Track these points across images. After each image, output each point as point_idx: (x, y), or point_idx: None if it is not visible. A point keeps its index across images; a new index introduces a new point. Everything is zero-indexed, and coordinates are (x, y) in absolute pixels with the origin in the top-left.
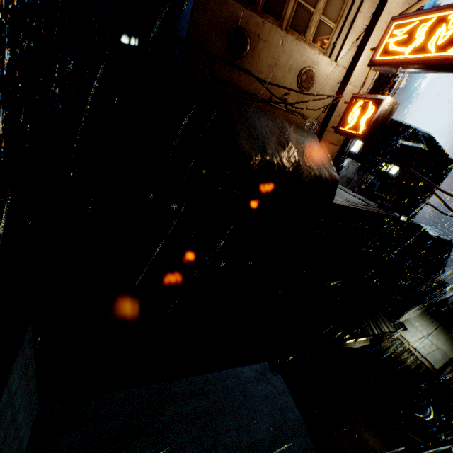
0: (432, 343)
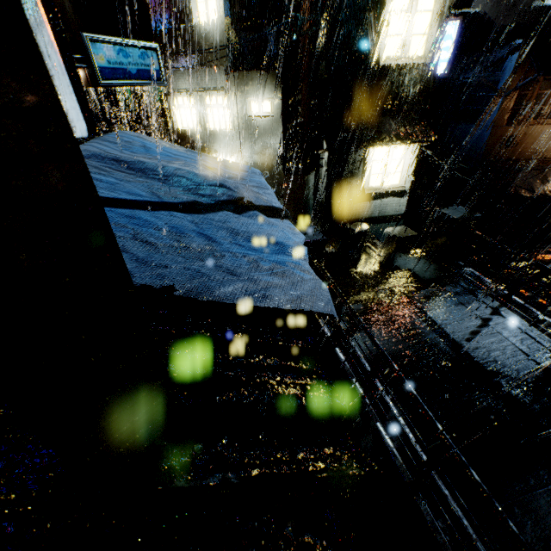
0: None
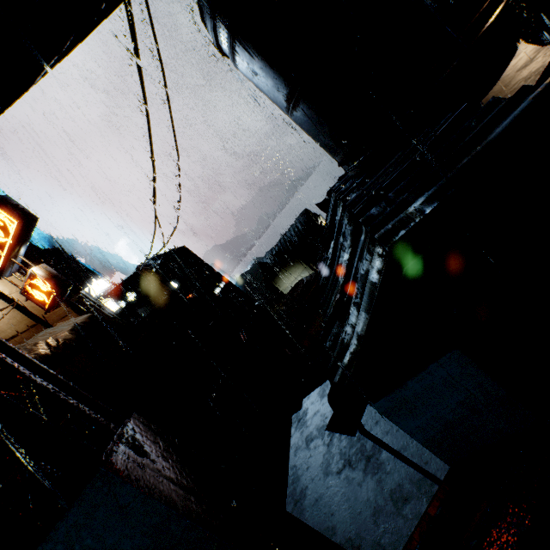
0: (300, 275)
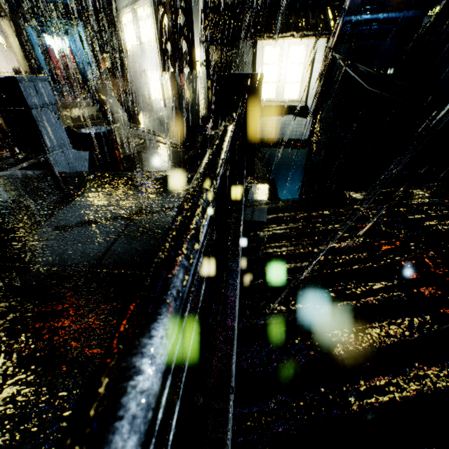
0: None
